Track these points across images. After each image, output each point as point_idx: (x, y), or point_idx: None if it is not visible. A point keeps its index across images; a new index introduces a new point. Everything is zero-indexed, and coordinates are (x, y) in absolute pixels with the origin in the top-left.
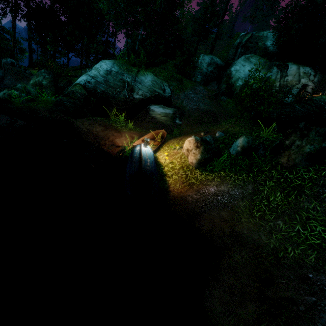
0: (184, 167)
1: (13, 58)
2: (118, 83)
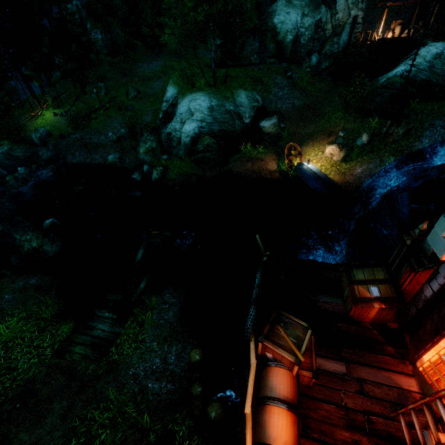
0: (333, 165)
1: None
2: (225, 116)
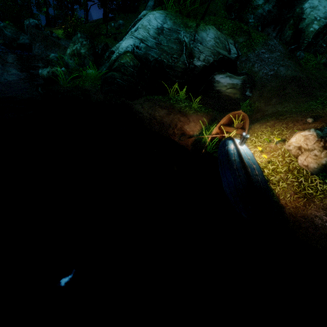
0: (293, 171)
1: (31, 16)
2: (173, 45)
